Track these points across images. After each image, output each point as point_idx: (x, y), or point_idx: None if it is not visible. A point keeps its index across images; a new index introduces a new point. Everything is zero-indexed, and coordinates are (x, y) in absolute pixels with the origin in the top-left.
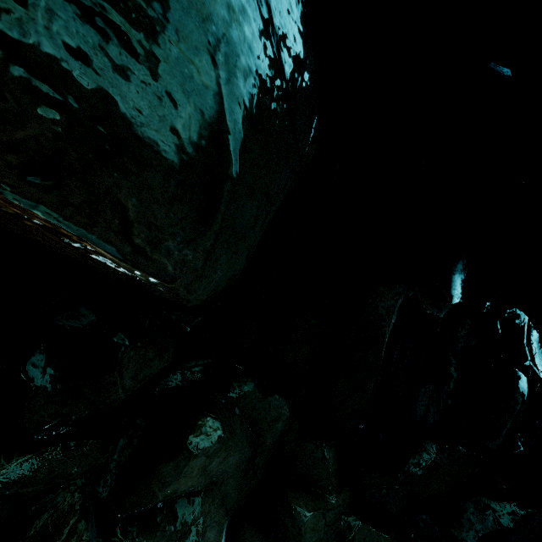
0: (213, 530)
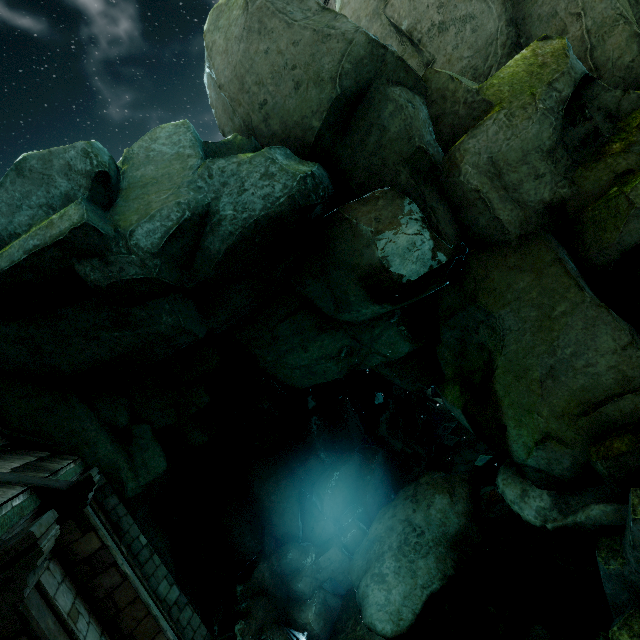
0: (275, 634)
